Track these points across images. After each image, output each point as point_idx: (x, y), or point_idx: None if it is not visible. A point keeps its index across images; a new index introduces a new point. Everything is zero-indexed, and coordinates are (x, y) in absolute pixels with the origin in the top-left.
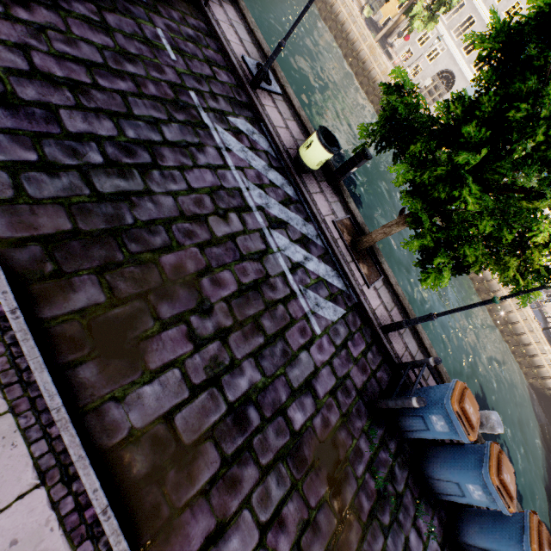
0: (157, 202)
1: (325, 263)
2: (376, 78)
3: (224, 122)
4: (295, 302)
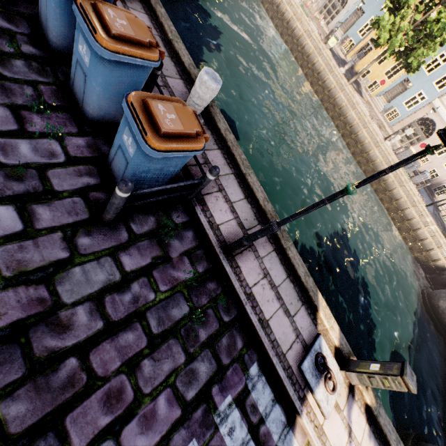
0: None
1: None
2: None
3: None
4: None
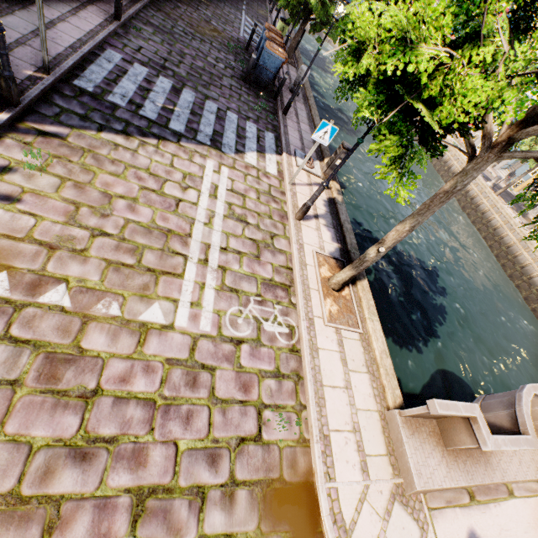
0: (212, 0)
1: None
2: None
3: (250, 19)
4: (238, 30)
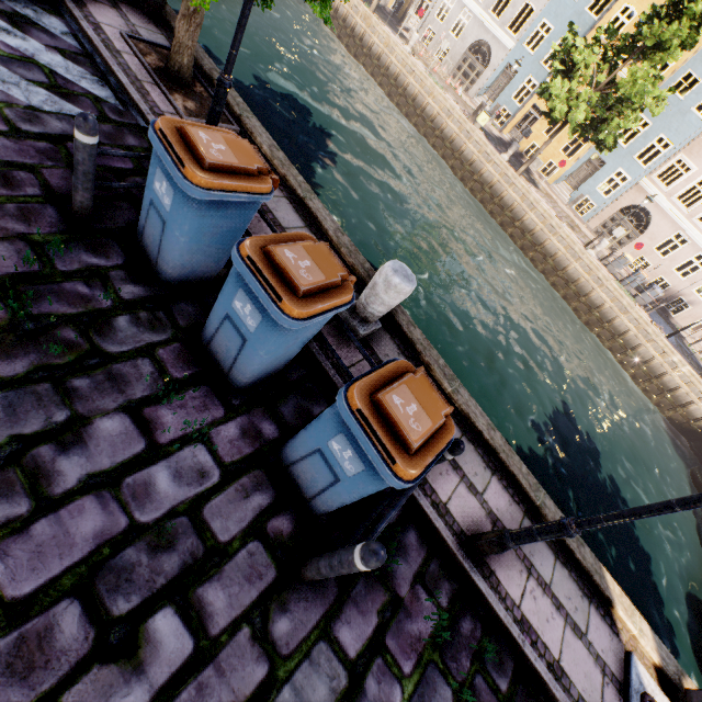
0: None
1: (71, 60)
2: (379, 53)
3: None
4: None
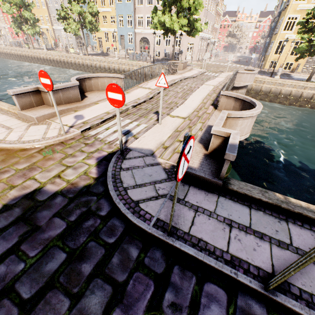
0: None
1: None
2: (39, 57)
3: None
4: None
